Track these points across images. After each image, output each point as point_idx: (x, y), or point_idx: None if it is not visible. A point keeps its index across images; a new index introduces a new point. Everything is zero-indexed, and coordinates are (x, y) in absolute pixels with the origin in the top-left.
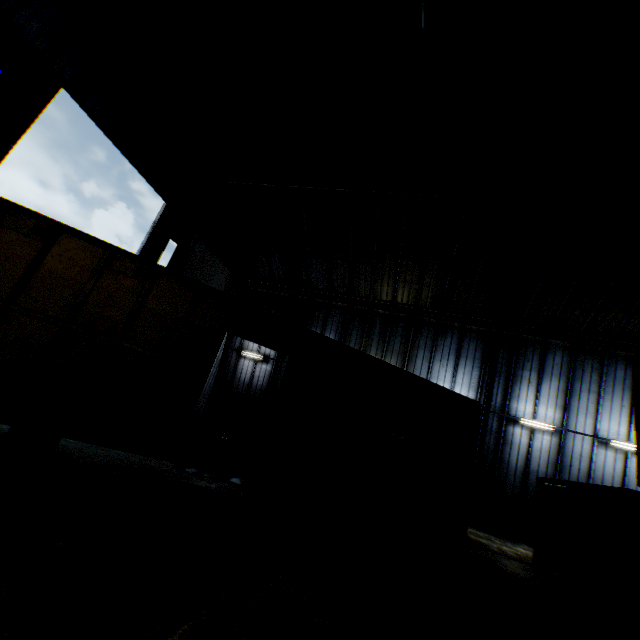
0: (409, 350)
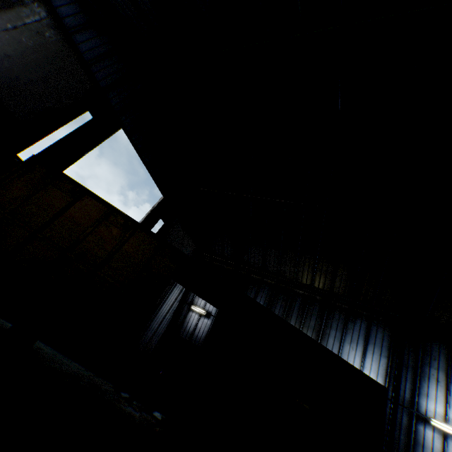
0: (322, 328)
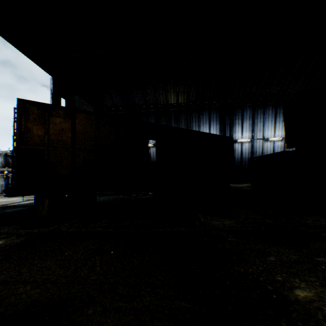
0: (189, 124)
